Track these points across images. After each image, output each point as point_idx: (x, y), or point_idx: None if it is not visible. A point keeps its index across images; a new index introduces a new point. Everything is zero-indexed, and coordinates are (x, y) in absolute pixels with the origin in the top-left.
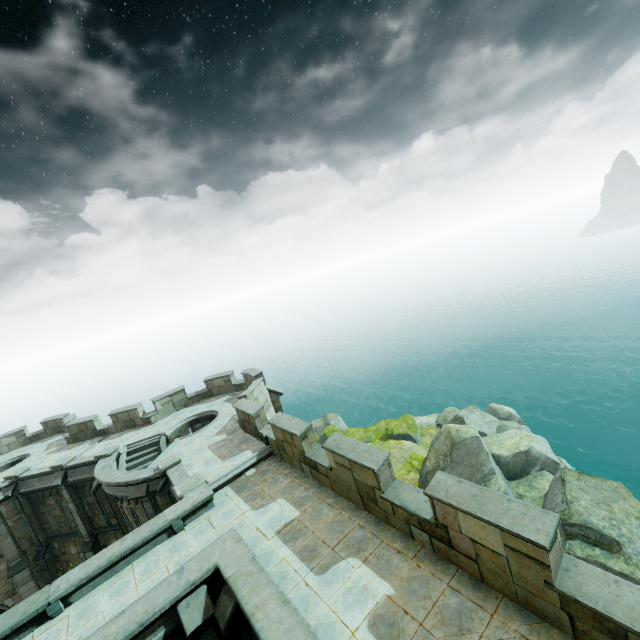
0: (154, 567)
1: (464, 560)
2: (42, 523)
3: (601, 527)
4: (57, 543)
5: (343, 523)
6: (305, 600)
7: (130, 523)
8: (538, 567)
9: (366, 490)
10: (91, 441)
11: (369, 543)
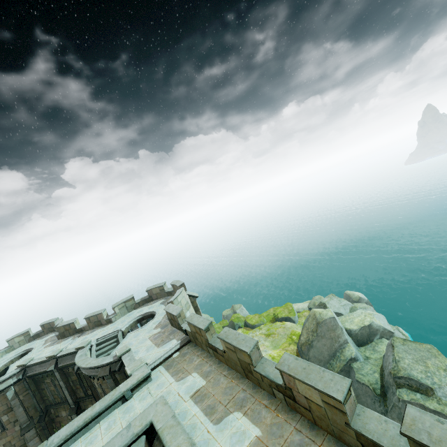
0: (113, 424)
1: (304, 410)
2: (42, 396)
3: (419, 378)
4: (53, 409)
5: (232, 388)
6: (206, 442)
7: (100, 393)
8: (341, 414)
9: (245, 365)
10: (73, 337)
11: (248, 401)
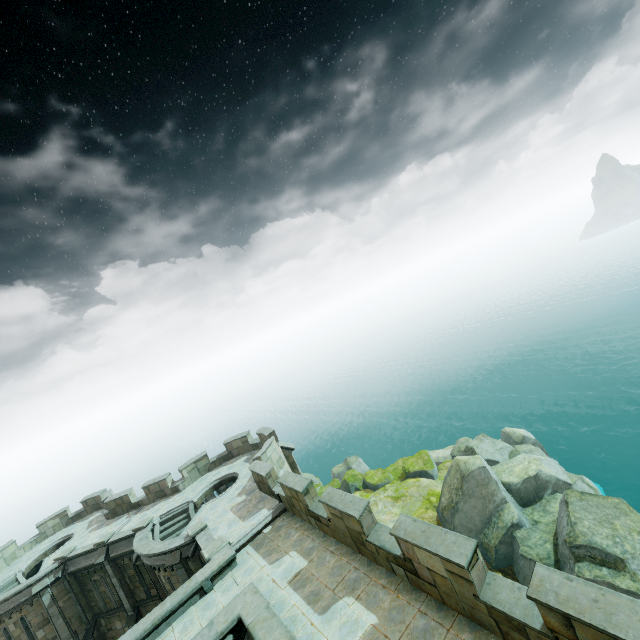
0: (190, 625)
1: (429, 587)
2: (89, 601)
3: (605, 546)
4: (103, 620)
5: (342, 567)
6: (310, 637)
7: (168, 591)
8: (467, 584)
9: (356, 535)
10: (127, 515)
11: (361, 582)
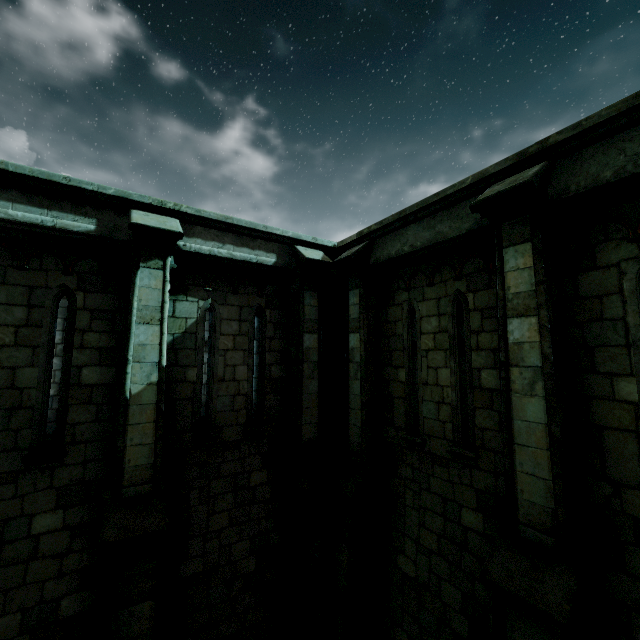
0: None
1: None
2: None
3: None
4: None
5: None
6: None
7: None
8: None
9: None
10: None
11: None
